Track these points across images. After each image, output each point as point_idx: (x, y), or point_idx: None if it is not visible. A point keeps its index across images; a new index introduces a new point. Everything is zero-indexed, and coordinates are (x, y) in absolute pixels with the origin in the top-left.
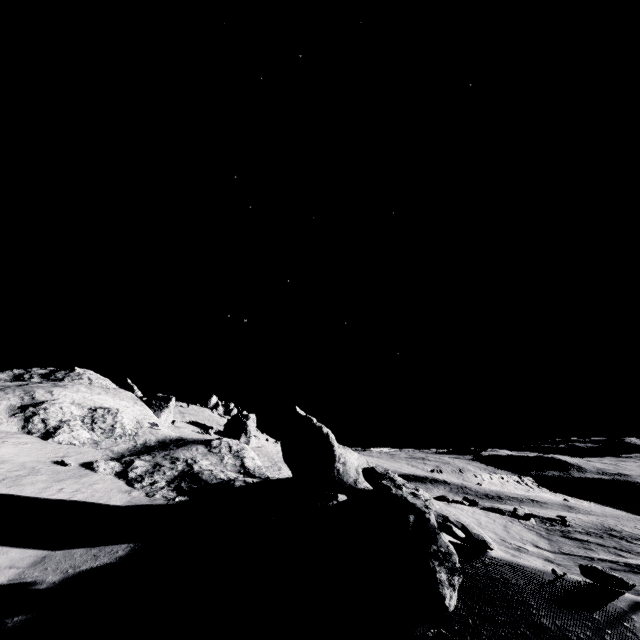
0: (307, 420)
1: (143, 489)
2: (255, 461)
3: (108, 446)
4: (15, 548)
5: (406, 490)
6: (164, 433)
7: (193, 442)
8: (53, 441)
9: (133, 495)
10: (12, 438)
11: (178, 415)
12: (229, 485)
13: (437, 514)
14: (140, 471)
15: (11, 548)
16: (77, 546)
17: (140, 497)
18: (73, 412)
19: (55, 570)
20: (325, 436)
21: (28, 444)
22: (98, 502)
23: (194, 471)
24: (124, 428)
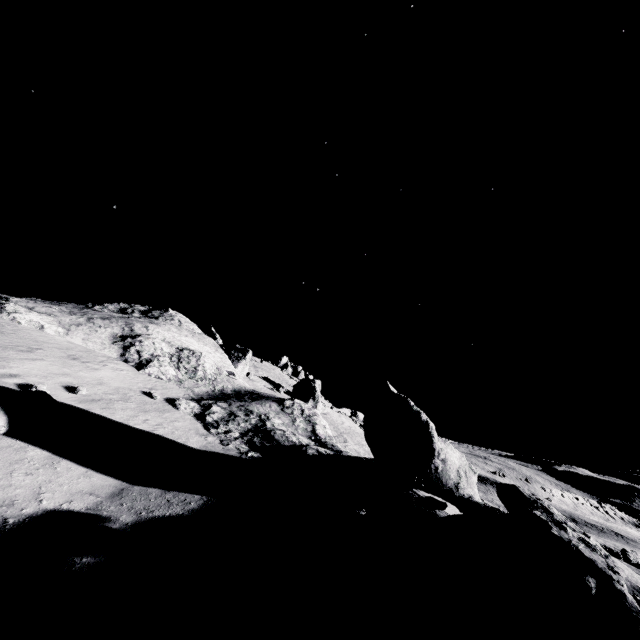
0: (402, 400)
1: (218, 436)
2: (326, 430)
3: (190, 386)
4: (98, 473)
5: (572, 533)
6: (240, 383)
7: (267, 398)
8: (144, 372)
9: (208, 440)
10: (112, 363)
11: (252, 368)
12: (301, 451)
13: (631, 586)
14: (216, 417)
15: (94, 472)
16: (153, 485)
17: (215, 443)
18: (163, 349)
19: (130, 508)
20: (424, 424)
21: (124, 371)
22: (177, 440)
23: (267, 428)
24: (205, 372)
